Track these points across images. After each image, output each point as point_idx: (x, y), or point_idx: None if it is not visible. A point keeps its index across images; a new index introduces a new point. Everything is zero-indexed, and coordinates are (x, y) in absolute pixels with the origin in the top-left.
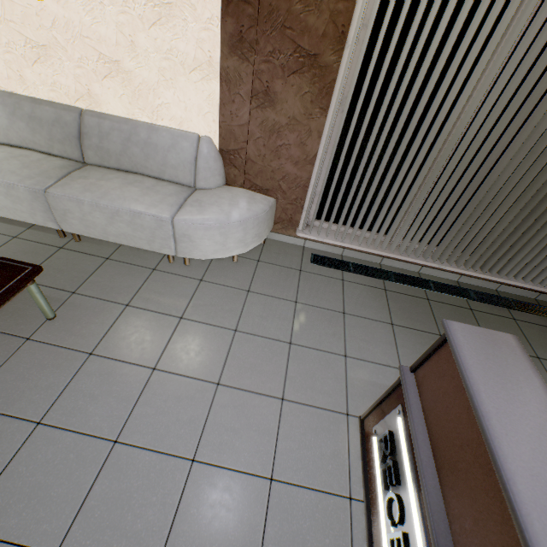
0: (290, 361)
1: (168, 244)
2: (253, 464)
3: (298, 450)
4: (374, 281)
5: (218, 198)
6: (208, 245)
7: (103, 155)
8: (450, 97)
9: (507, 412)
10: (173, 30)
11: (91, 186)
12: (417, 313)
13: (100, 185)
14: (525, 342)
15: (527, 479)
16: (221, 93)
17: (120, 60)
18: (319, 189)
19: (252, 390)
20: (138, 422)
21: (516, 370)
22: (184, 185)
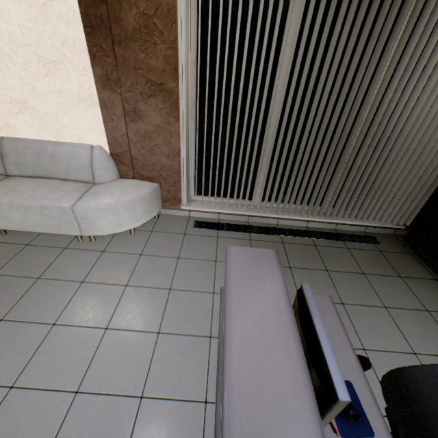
0: (168, 303)
1: (73, 227)
2: (128, 387)
3: (167, 371)
4: (242, 234)
5: (111, 188)
6: (104, 224)
7: (22, 168)
8: (255, 100)
9: (246, 299)
10: (60, 77)
11: (9, 191)
12: None
13: (17, 189)
14: (354, 263)
15: (241, 339)
16: (103, 115)
17: (26, 100)
18: (191, 173)
19: (134, 329)
20: (34, 368)
21: (266, 272)
22: (86, 182)
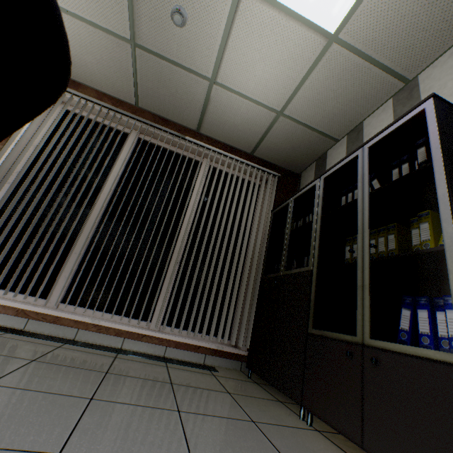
0: None
1: None
2: None
3: None
4: None
5: None
6: None
7: None
8: (80, 175)
9: None
10: None
11: None
12: (22, 348)
13: None
14: (165, 375)
15: None
16: None
17: None
18: None
19: None
20: None
21: None
22: None
